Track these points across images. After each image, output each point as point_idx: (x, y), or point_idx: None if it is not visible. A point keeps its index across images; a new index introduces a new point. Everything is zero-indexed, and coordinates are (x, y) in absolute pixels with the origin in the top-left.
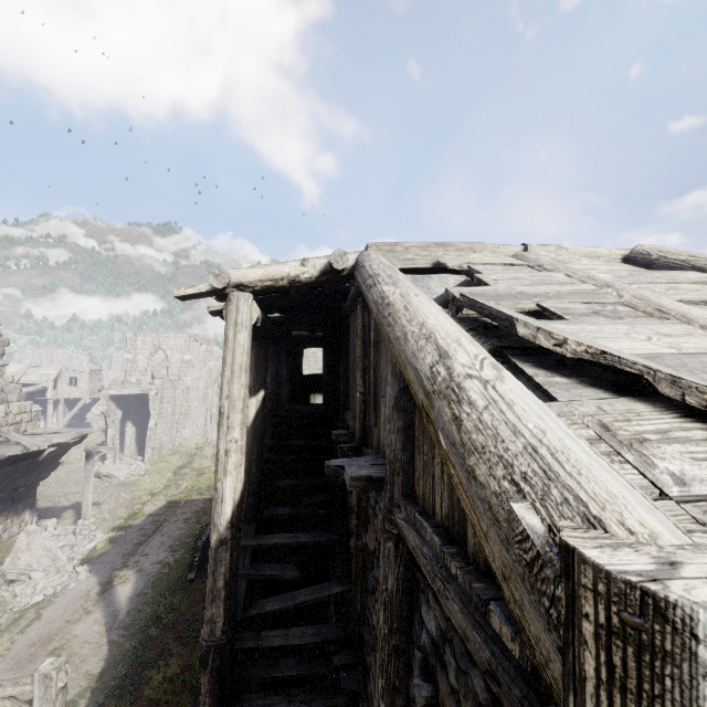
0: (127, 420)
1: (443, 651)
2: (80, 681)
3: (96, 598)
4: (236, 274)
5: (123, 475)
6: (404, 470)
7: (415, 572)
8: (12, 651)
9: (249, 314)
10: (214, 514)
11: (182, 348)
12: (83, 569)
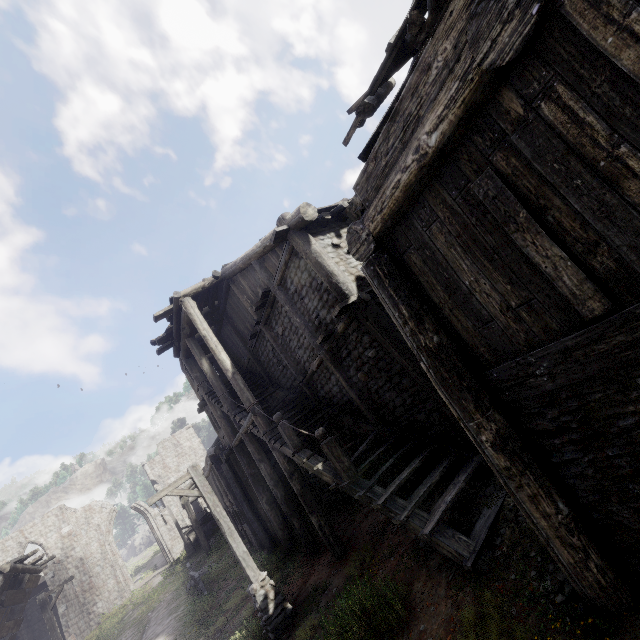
0: None
1: (291, 278)
2: None
3: None
4: (182, 292)
5: None
6: (270, 276)
7: (284, 287)
8: None
9: (194, 303)
10: (225, 367)
11: (57, 525)
12: None
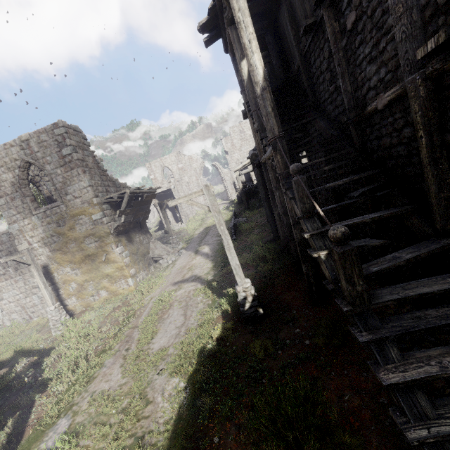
0: (165, 208)
1: None
2: (206, 269)
3: (195, 255)
4: None
5: (176, 229)
6: None
7: None
8: (172, 272)
9: None
10: (254, 77)
11: (176, 162)
12: (182, 250)
